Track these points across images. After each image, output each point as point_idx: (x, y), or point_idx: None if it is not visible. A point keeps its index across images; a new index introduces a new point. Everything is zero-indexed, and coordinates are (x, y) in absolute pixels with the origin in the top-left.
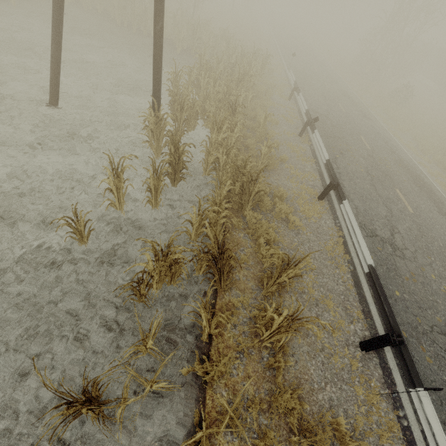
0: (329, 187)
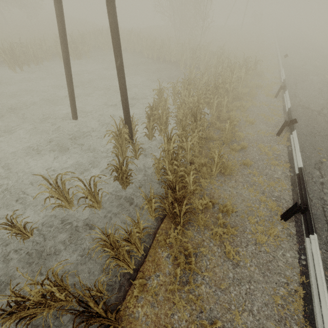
0: (293, 209)
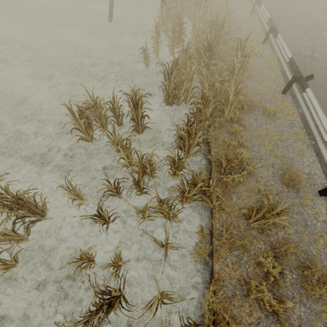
0: (269, 31)
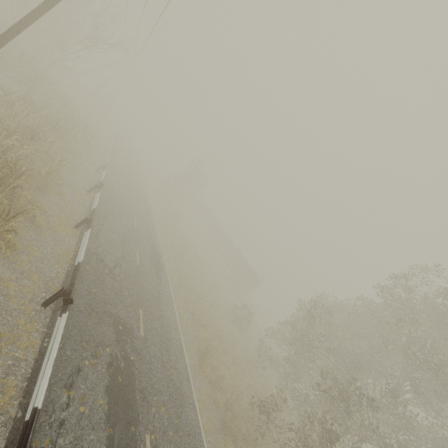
0: (84, 220)
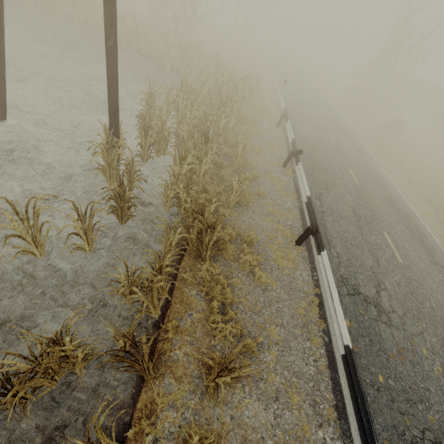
0: (307, 233)
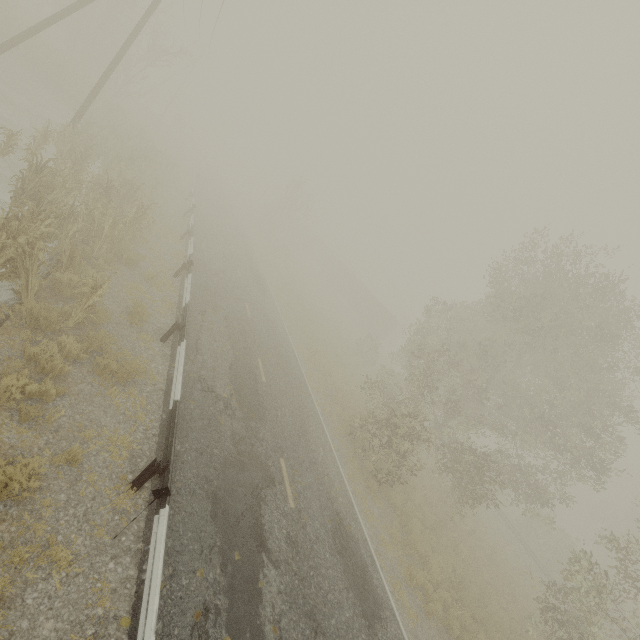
0: (186, 232)
